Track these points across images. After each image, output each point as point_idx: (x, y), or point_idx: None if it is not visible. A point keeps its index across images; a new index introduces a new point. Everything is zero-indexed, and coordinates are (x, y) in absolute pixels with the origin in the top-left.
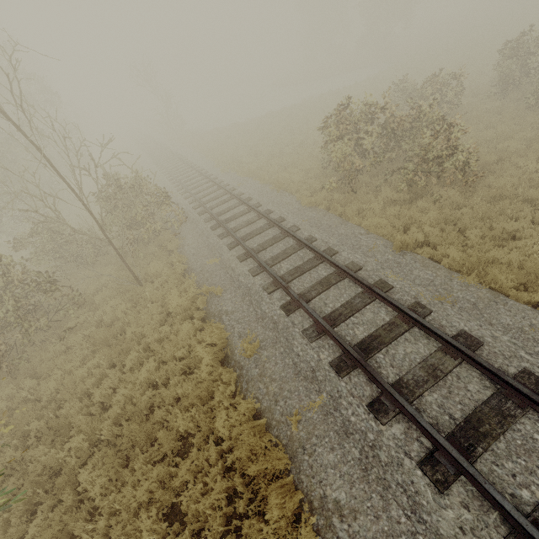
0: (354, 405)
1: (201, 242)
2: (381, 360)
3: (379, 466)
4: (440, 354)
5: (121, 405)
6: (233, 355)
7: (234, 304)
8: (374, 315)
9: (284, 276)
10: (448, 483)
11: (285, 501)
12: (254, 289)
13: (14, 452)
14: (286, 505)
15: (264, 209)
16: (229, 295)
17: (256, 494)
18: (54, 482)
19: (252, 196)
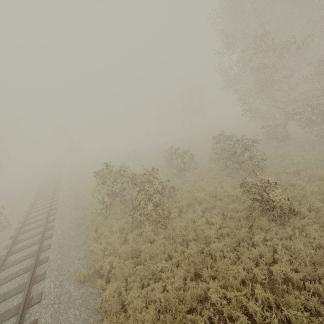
0: None
1: None
2: None
3: None
4: None
5: None
6: None
7: None
8: None
9: None
10: None
11: None
12: None
13: None
14: None
15: (52, 224)
16: None
17: None
18: None
19: (58, 211)
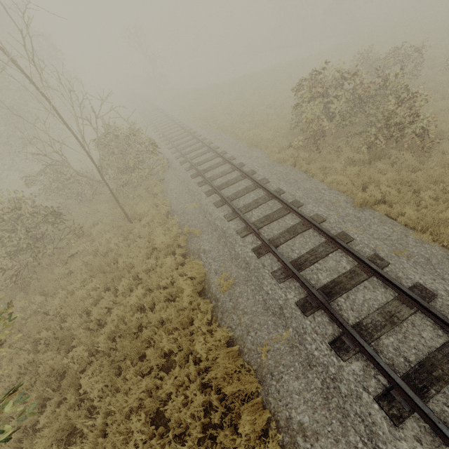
0: (318, 341)
1: (182, 188)
2: (342, 304)
3: (339, 396)
4: (396, 302)
5: (115, 323)
6: (210, 289)
7: (211, 244)
8: (336, 263)
9: (255, 223)
10: (403, 419)
11: (255, 418)
12: (229, 232)
13: (27, 355)
14: (257, 422)
15: (238, 162)
16: (206, 236)
17: (228, 408)
18: (59, 382)
19: (227, 150)
